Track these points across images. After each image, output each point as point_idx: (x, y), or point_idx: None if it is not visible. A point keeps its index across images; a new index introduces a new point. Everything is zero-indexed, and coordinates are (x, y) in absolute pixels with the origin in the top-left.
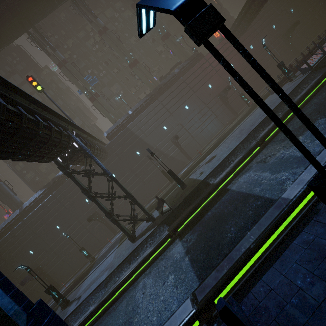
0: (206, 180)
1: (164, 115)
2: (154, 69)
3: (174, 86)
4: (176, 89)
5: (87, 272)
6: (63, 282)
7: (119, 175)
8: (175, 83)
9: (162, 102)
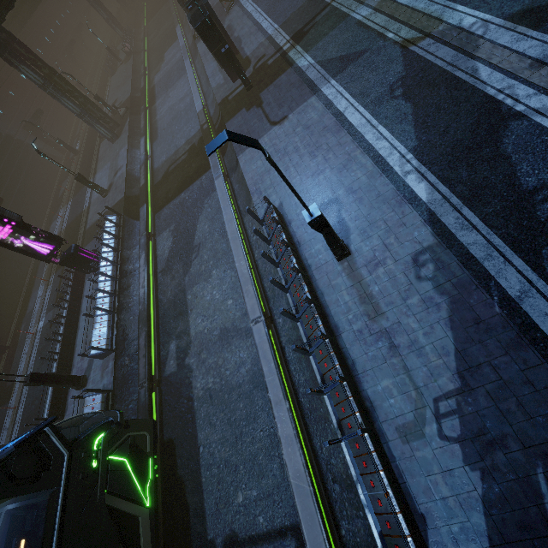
0: (133, 95)
1: None
2: None
3: None
4: None
5: (73, 225)
6: (3, 343)
7: None
8: None
9: None
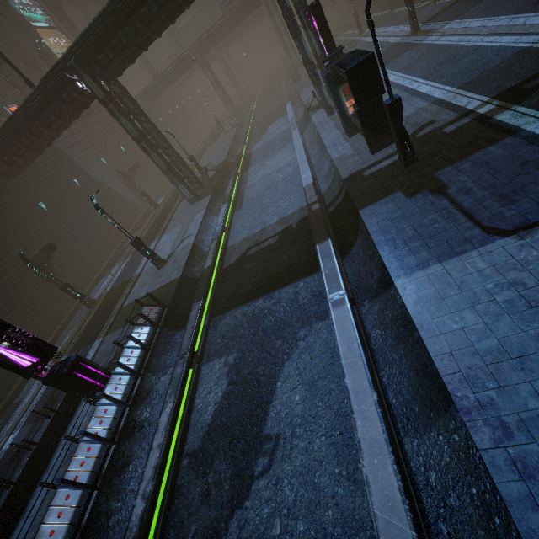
0: (227, 160)
1: (98, 144)
2: (7, 94)
3: (100, 116)
4: (103, 121)
5: (116, 291)
6: None
7: (55, 207)
8: (99, 113)
9: (90, 127)
